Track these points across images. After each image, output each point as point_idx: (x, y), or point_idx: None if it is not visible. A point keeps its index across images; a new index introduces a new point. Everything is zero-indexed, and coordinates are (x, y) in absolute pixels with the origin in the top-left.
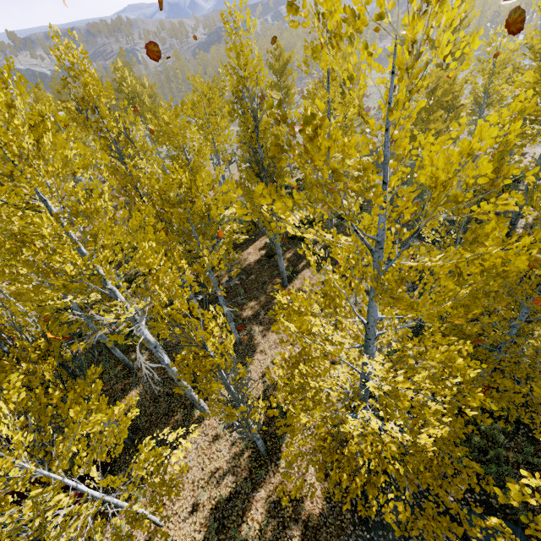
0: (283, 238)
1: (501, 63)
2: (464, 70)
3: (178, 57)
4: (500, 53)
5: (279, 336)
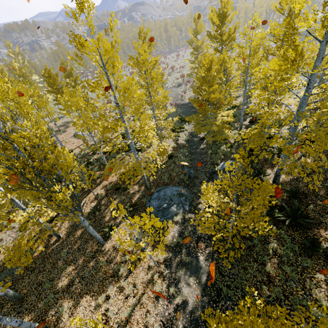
0: (111, 188)
1: (254, 48)
2: (233, 52)
3: (59, 45)
4: (253, 41)
5: (84, 315)
